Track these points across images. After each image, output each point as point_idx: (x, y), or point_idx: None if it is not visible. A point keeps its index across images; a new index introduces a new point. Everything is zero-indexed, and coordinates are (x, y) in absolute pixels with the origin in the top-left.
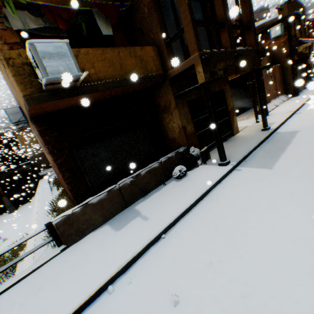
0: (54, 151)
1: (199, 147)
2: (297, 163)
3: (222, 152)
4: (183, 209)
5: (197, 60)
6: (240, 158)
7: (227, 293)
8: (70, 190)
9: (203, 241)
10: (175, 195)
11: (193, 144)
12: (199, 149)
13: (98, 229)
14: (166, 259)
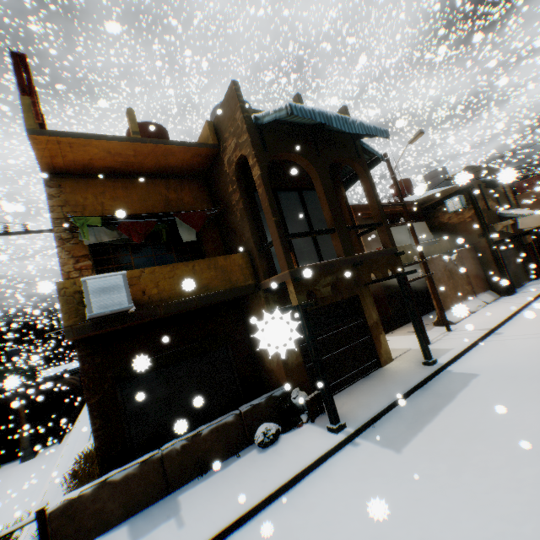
0: (90, 385)
1: (311, 388)
2: (439, 446)
3: (330, 408)
4: (236, 514)
5: (288, 277)
6: (364, 421)
7: None
8: (97, 448)
9: None
10: (242, 480)
11: (298, 383)
12: (305, 395)
13: (111, 530)
14: None
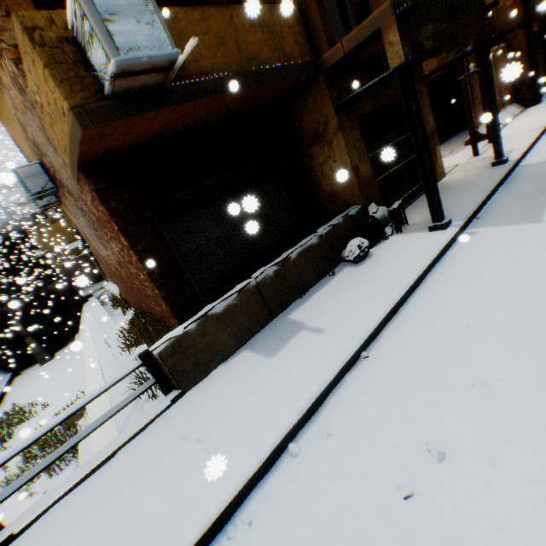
0: (127, 228)
1: (382, 205)
2: None
3: (436, 204)
4: (389, 307)
5: (388, 18)
6: (469, 214)
7: (544, 429)
8: (165, 298)
9: (451, 353)
10: (361, 287)
11: (372, 200)
12: (386, 207)
13: (231, 359)
14: (385, 390)
